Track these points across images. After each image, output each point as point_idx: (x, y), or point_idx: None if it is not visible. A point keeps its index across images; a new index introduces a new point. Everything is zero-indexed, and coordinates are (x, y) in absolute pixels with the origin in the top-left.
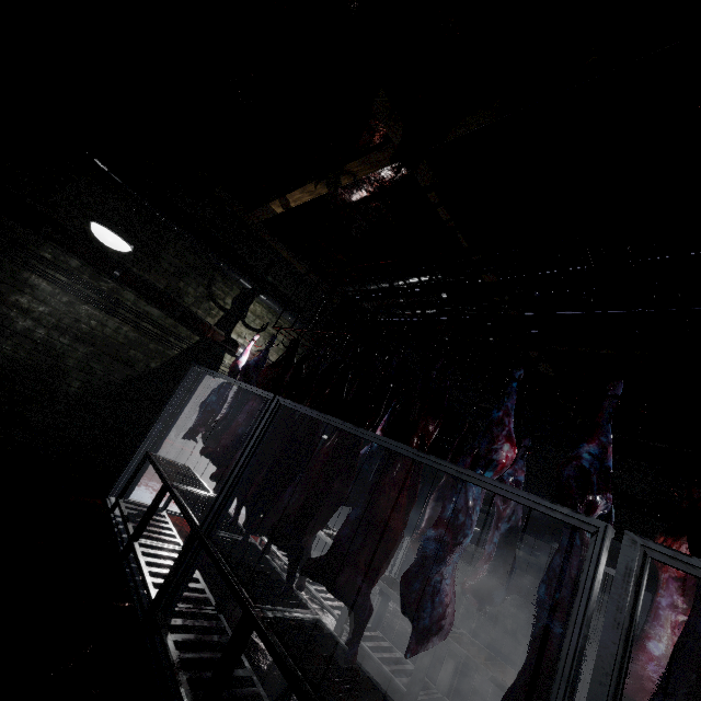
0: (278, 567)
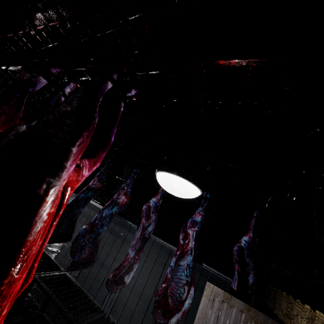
0: None
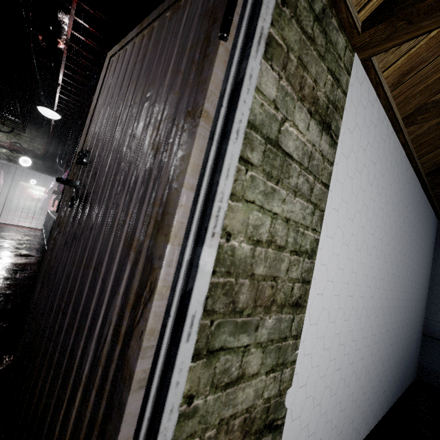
0: None
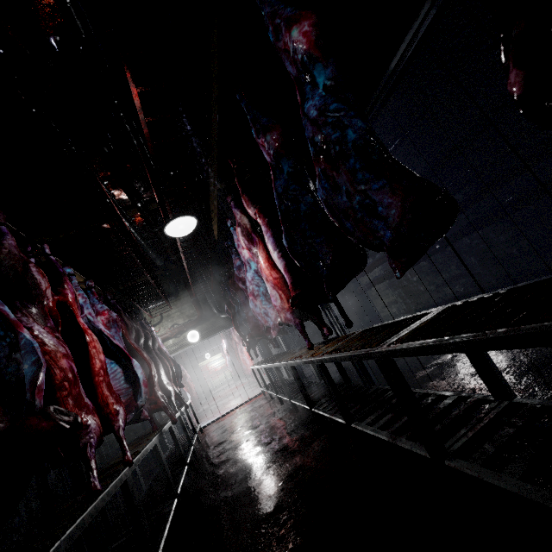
0: (176, 415)
